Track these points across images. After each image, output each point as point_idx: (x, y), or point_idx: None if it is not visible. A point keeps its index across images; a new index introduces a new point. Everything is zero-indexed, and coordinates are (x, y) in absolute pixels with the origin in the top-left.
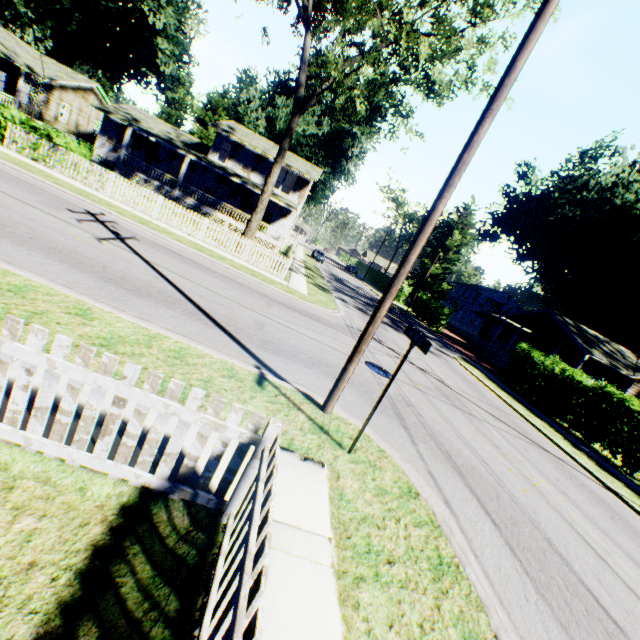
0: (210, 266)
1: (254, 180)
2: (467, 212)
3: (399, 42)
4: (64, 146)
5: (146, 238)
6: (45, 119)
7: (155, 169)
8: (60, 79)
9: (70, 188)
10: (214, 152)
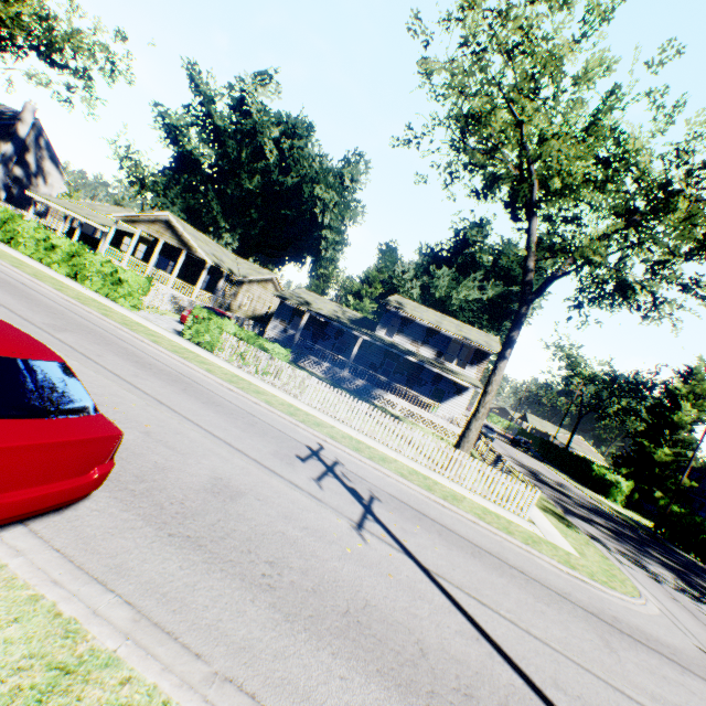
0: (463, 529)
1: (423, 354)
2: (695, 376)
3: (673, 214)
4: (271, 352)
5: (378, 486)
6: (231, 308)
7: (326, 350)
8: (250, 275)
9: (279, 405)
10: (381, 327)
